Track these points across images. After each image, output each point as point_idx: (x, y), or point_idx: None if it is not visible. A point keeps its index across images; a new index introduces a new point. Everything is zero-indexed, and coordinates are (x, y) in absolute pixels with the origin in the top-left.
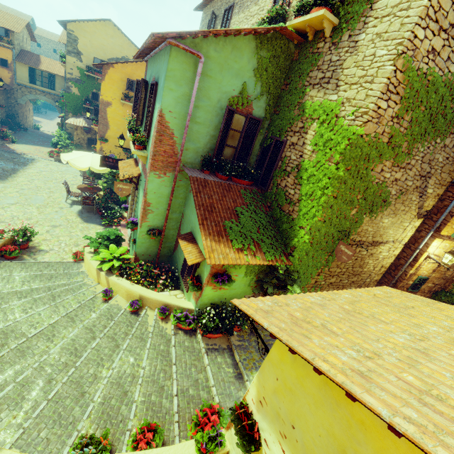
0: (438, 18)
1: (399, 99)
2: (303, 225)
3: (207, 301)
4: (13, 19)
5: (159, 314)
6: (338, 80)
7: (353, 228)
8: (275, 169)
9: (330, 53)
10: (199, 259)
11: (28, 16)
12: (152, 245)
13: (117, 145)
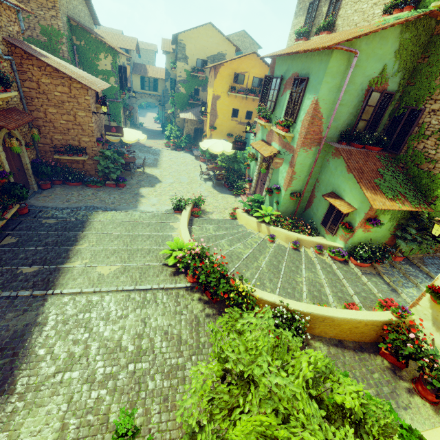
0: None
1: None
2: None
3: (356, 241)
4: (128, 40)
5: (317, 250)
6: None
7: None
8: (410, 134)
9: None
10: (351, 209)
11: (119, 31)
12: (291, 205)
13: (222, 131)
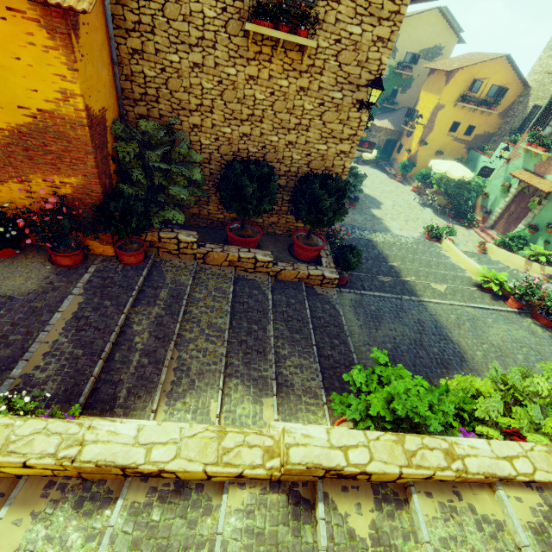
0: None
1: None
2: None
3: None
4: None
5: None
6: None
7: None
8: None
9: None
10: None
11: None
12: None
13: (431, 147)
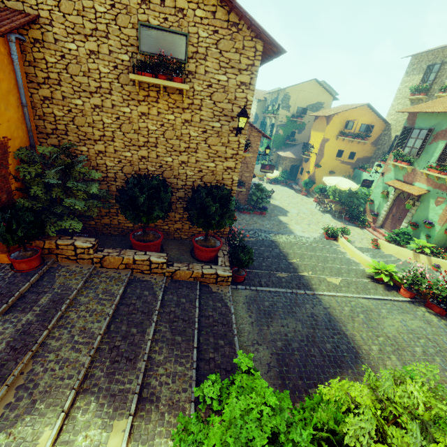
0: None
1: None
2: None
3: None
4: None
5: None
6: None
7: None
8: None
9: None
10: None
11: None
12: (442, 239)
13: (325, 168)
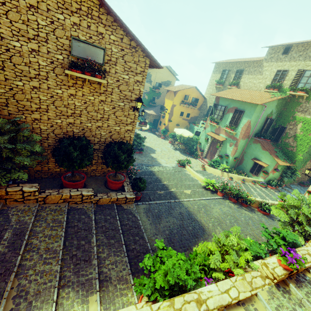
0: None
1: None
2: (299, 154)
3: (269, 178)
4: None
5: (254, 183)
6: (310, 112)
7: None
8: (282, 136)
9: (305, 103)
10: (267, 165)
11: None
12: (233, 163)
13: (174, 122)
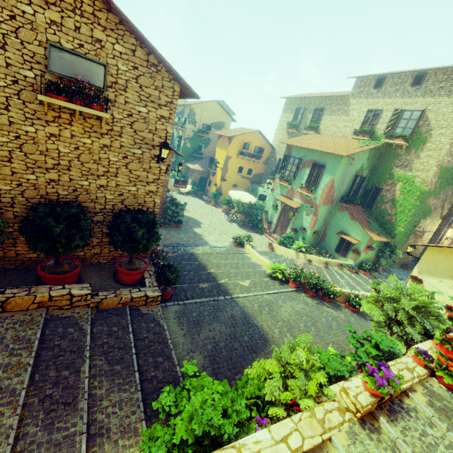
0: (450, 153)
1: (438, 176)
2: (400, 225)
3: (361, 260)
4: None
5: (340, 267)
6: (411, 167)
7: (417, 225)
8: (376, 200)
9: (405, 155)
10: (357, 241)
11: None
12: (312, 240)
13: (229, 182)
